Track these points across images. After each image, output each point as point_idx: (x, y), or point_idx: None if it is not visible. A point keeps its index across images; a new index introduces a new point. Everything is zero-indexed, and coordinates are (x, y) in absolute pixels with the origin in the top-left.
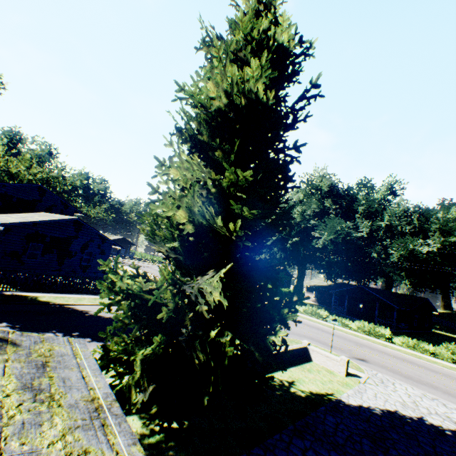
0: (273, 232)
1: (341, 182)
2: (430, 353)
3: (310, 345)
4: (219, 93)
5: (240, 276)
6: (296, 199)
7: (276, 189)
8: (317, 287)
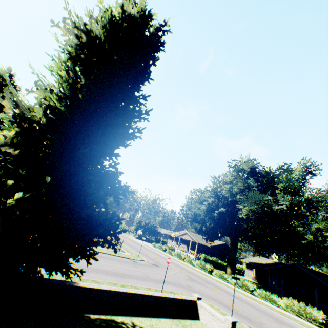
0: (110, 141)
1: (262, 166)
2: None
3: (200, 299)
4: (71, 36)
5: (58, 169)
6: (227, 180)
7: (128, 113)
8: (255, 264)
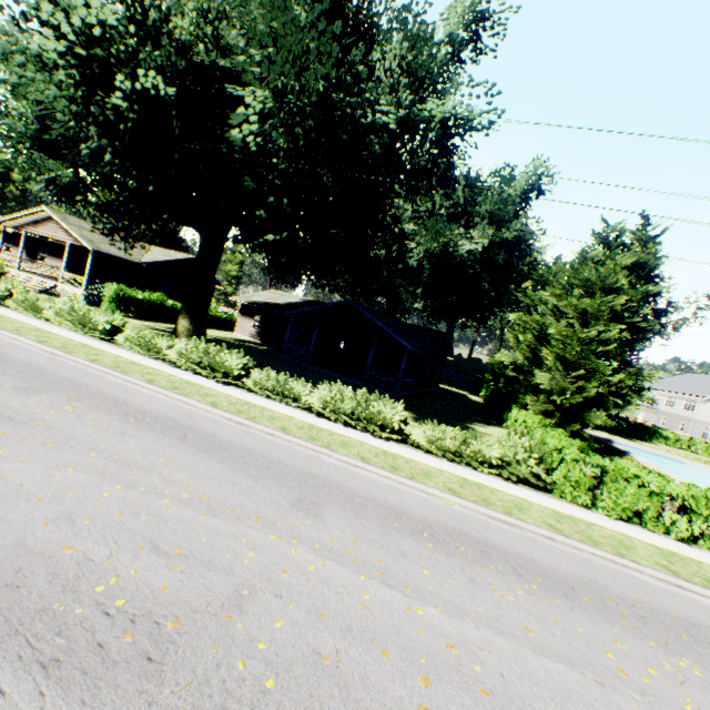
0: None
1: None
2: (491, 464)
3: None
4: None
5: None
6: None
7: None
8: (263, 306)
